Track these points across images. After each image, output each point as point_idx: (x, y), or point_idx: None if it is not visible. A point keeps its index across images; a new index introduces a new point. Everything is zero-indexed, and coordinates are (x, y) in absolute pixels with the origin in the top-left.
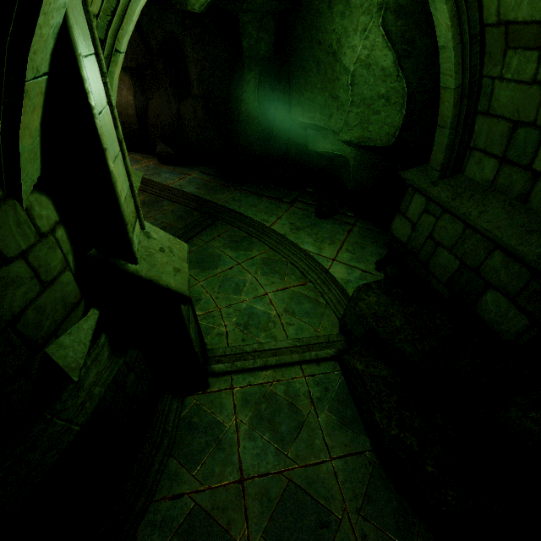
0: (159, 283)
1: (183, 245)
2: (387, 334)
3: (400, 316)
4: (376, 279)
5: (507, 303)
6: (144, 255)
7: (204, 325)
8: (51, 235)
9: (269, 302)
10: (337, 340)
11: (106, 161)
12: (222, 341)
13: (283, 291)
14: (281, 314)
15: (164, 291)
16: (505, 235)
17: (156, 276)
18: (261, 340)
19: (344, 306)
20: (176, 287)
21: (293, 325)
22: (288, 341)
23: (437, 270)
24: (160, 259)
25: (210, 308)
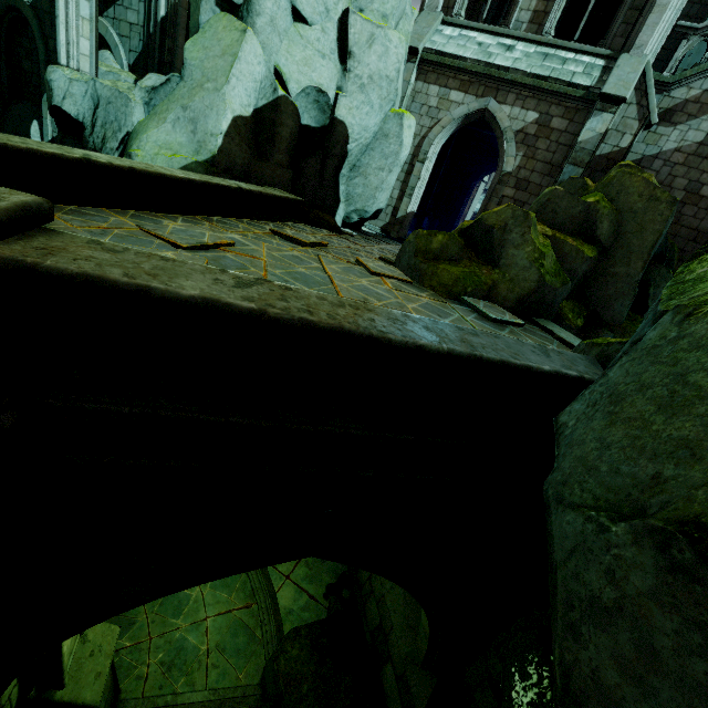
0: (77, 702)
1: (115, 633)
2: (291, 702)
3: (311, 679)
4: (319, 610)
5: (395, 682)
6: (74, 671)
7: (127, 662)
8: (8, 700)
9: (205, 631)
10: (253, 694)
11: (62, 651)
12: (139, 687)
13: (225, 615)
14: (211, 651)
15: (79, 707)
16: (396, 622)
17: (77, 695)
18: (179, 688)
19: (274, 647)
20: (90, 701)
21: (218, 667)
22: (204, 693)
23: (369, 616)
24: (87, 668)
25: (141, 636)
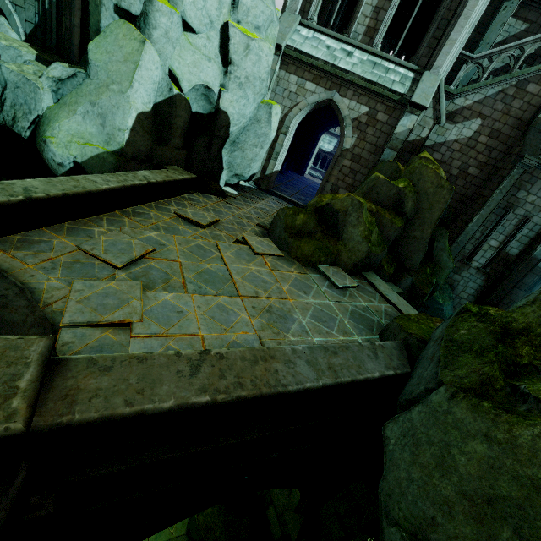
0: None
1: None
2: None
3: (221, 525)
4: None
5: (276, 518)
6: None
7: None
8: None
9: None
10: None
11: None
12: None
13: None
14: None
15: None
16: None
17: None
18: None
19: None
20: None
21: None
22: None
23: None
24: None
25: None
